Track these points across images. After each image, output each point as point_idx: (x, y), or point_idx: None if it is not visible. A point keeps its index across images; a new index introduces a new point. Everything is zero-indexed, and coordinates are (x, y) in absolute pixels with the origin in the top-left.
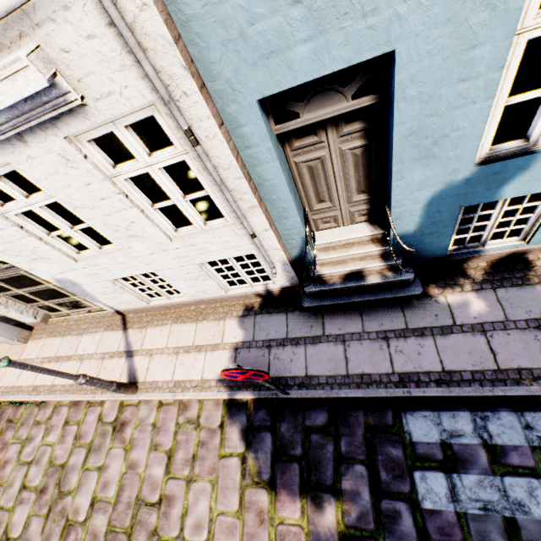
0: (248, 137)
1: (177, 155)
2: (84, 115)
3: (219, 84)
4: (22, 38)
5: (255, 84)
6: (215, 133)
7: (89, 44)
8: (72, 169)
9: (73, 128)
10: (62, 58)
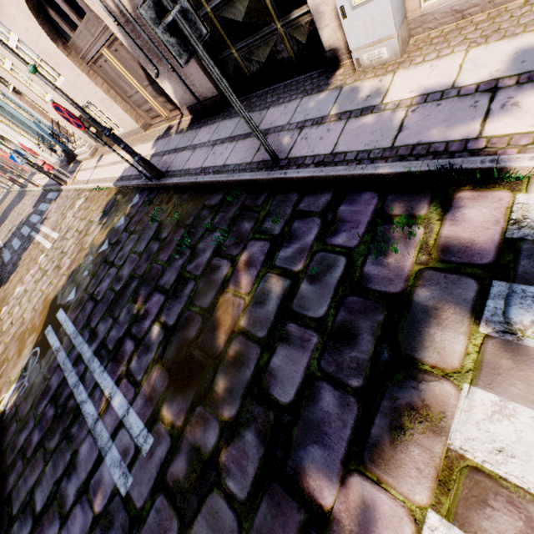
0: None
1: None
2: None
3: None
4: None
5: None
6: None
7: None
8: None
9: None
10: None
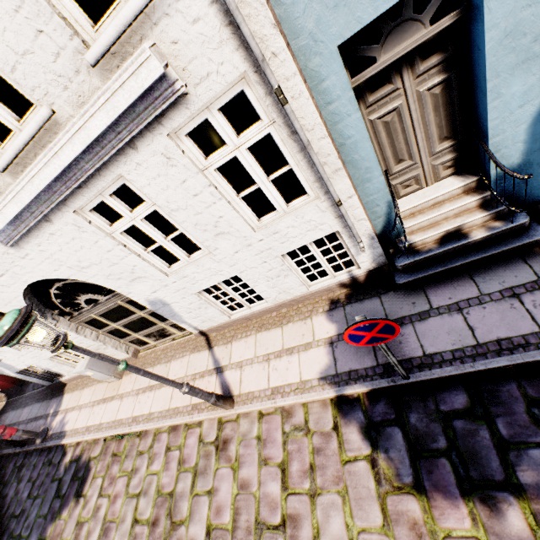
0: (329, 91)
1: (262, 129)
2: (185, 105)
3: (302, 40)
4: (142, 41)
5: (336, 29)
6: (300, 90)
7: (194, 29)
8: (171, 168)
9: (175, 123)
10: (172, 51)
